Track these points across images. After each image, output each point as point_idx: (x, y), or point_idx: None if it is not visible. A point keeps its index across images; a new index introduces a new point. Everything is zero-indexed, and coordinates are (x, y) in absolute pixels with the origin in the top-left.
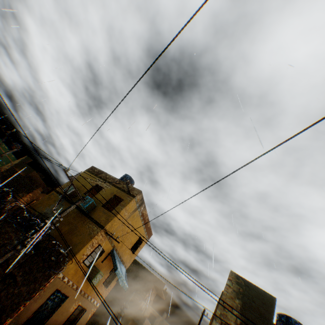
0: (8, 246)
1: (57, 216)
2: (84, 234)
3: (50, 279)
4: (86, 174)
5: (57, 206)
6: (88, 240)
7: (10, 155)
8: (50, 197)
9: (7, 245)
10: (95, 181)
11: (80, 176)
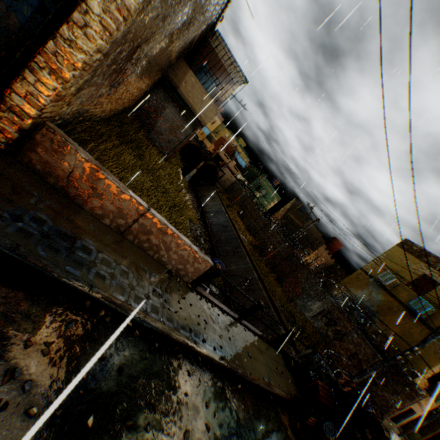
0: (348, 336)
1: (417, 344)
2: (425, 348)
3: (412, 399)
4: (398, 253)
5: (422, 340)
6: (434, 361)
7: (273, 192)
8: (357, 278)
9: (347, 334)
10: (419, 268)
11: (391, 255)
